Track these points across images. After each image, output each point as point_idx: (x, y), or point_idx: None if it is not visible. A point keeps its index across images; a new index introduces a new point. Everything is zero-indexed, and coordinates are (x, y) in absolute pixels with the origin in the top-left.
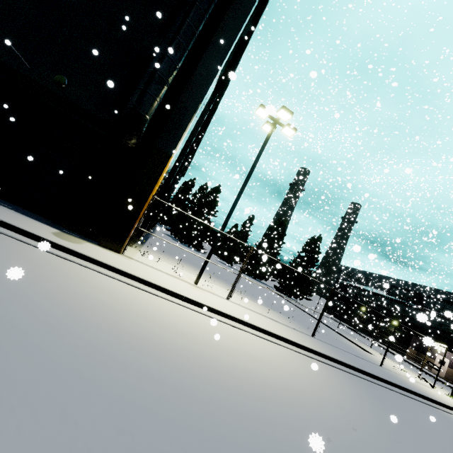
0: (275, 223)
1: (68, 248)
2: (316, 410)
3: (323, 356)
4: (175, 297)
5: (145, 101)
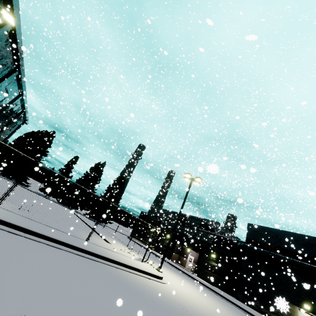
0: (96, 164)
1: None
2: None
3: None
4: None
5: None
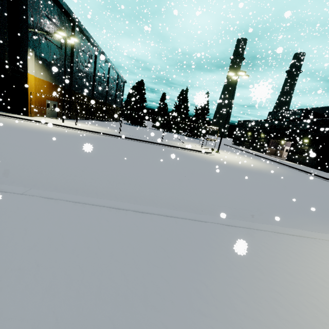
0: (180, 93)
1: (1, 114)
2: (47, 130)
3: (103, 134)
4: (38, 122)
5: (0, 56)
